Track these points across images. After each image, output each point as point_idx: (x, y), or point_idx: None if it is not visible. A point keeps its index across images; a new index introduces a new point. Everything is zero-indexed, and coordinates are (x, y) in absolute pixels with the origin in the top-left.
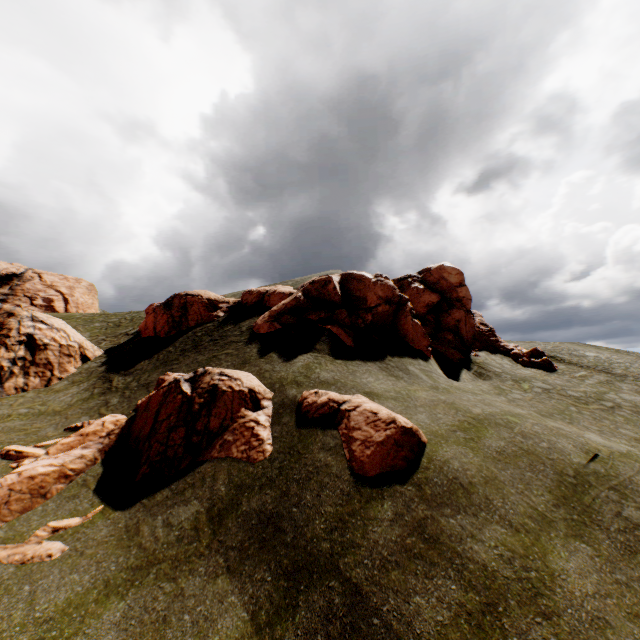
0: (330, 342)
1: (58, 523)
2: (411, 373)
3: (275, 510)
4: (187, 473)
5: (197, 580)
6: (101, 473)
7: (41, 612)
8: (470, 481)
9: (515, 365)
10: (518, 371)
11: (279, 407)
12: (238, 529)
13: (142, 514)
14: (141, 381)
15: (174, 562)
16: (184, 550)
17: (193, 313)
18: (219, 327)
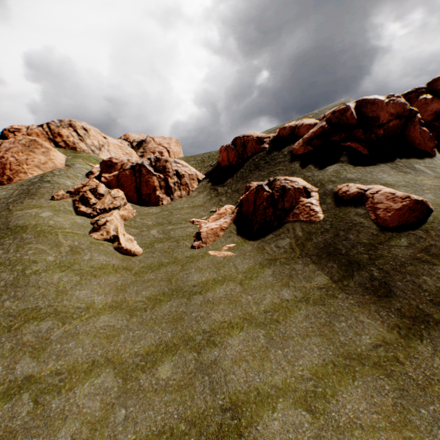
0: (350, 154)
1: (229, 245)
2: (417, 169)
3: (332, 242)
4: (278, 228)
5: (299, 266)
6: (236, 229)
7: (241, 270)
8: None
9: None
10: None
11: (322, 195)
12: (313, 249)
13: (263, 243)
14: (232, 189)
15: (286, 259)
16: (289, 256)
17: (249, 148)
18: (268, 154)
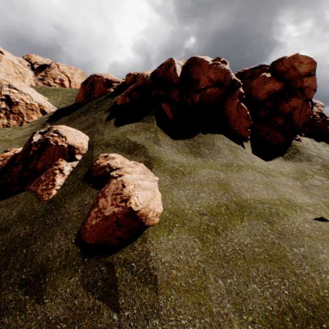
0: (155, 116)
1: None
2: (214, 149)
3: (17, 245)
4: (13, 195)
5: None
6: None
7: None
8: (168, 283)
9: None
10: None
11: (83, 162)
12: None
13: None
14: None
15: None
16: None
17: (97, 89)
18: (104, 99)
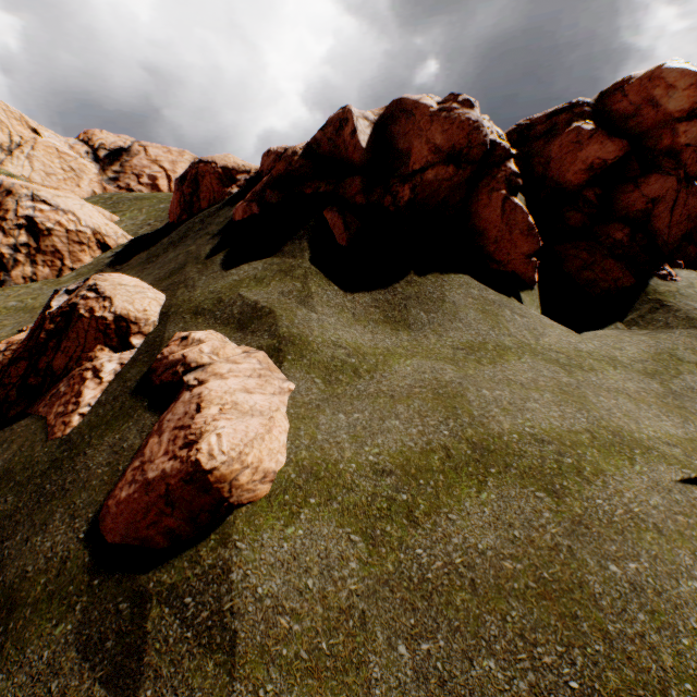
0: (310, 241)
1: None
2: (444, 310)
3: None
4: (6, 426)
5: None
6: None
7: None
8: (266, 650)
9: None
10: None
11: (144, 352)
12: None
13: None
14: None
15: None
16: None
17: (205, 190)
18: (217, 210)
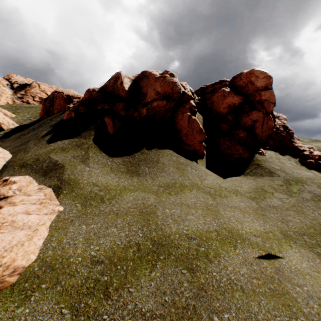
0: (95, 131)
1: None
2: (158, 166)
3: None
4: None
5: None
6: None
7: None
8: None
9: (299, 165)
10: (298, 172)
11: None
12: None
13: None
14: None
15: None
16: None
17: (57, 104)
18: (60, 114)
